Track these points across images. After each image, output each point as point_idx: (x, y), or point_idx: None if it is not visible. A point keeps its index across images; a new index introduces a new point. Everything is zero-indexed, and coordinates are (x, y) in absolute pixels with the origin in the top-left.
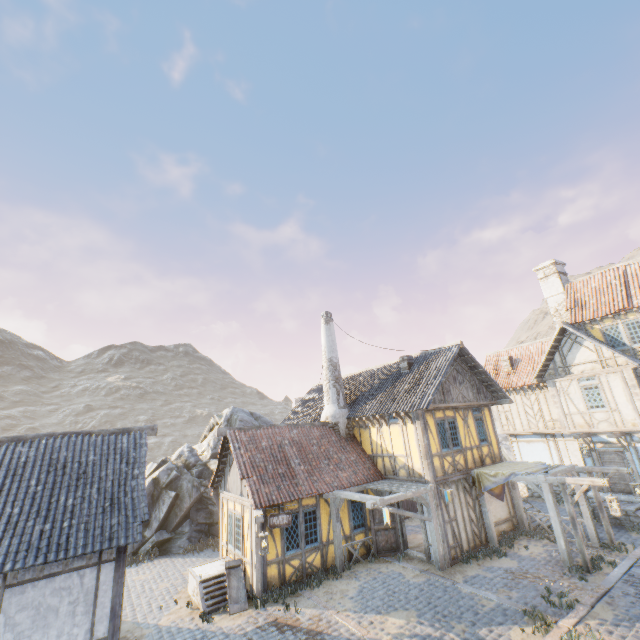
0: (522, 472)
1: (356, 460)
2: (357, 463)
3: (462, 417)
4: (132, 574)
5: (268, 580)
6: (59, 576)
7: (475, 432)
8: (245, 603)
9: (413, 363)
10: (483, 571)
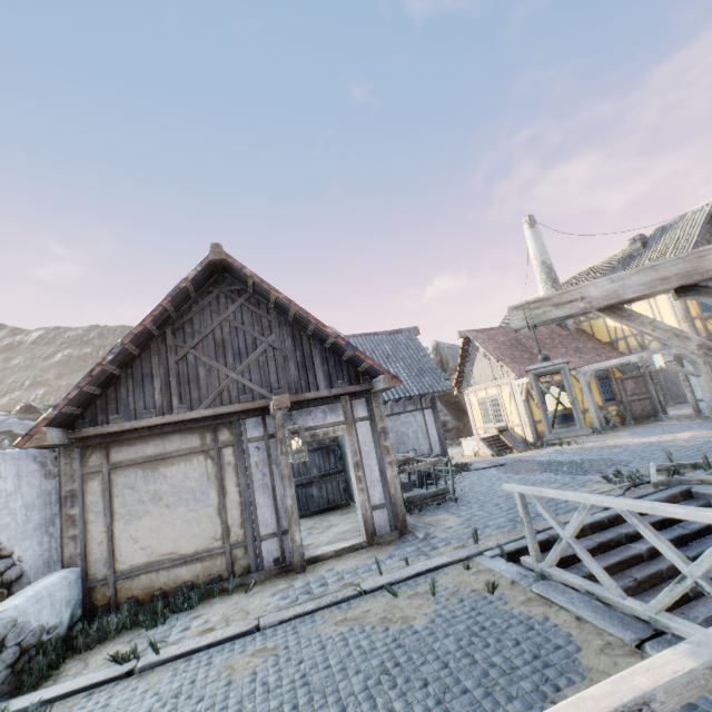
0: None
1: (594, 347)
2: (596, 349)
3: None
4: None
5: (539, 434)
6: (401, 415)
7: None
8: (526, 447)
9: (647, 242)
10: None
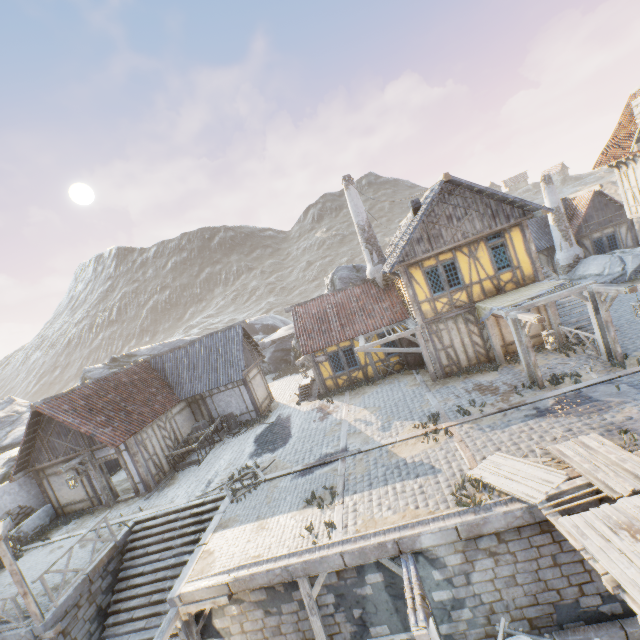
0: (495, 308)
1: (387, 307)
2: (387, 309)
3: (467, 254)
4: (296, 378)
5: (328, 387)
6: (226, 391)
7: (489, 263)
8: (316, 397)
9: (421, 206)
10: (459, 383)
